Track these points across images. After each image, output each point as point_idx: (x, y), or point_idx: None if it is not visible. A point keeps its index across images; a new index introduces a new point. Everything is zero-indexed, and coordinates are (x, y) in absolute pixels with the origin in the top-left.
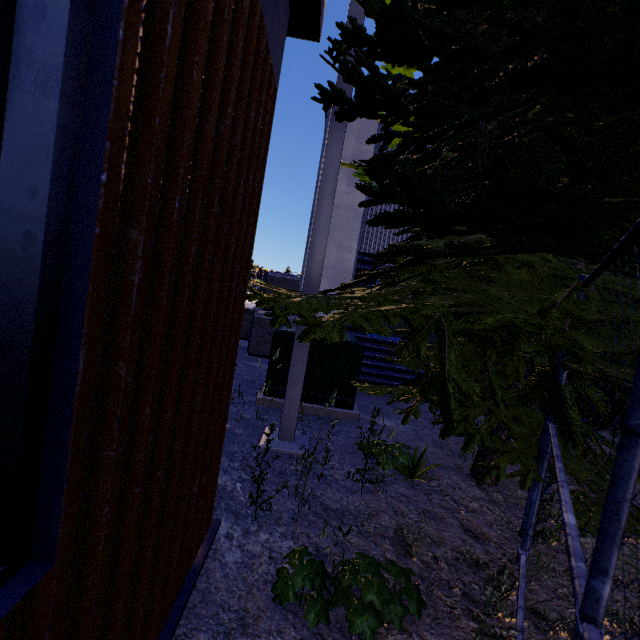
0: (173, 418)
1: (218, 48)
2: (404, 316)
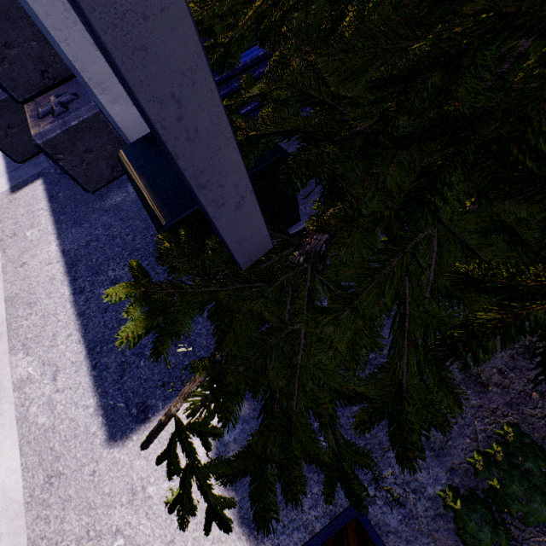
0: None
1: None
2: (499, 223)
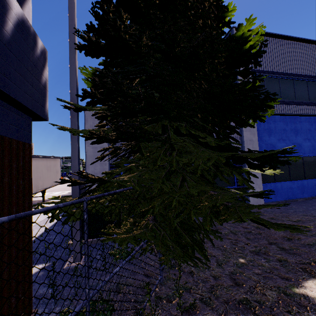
0: None
1: None
2: None
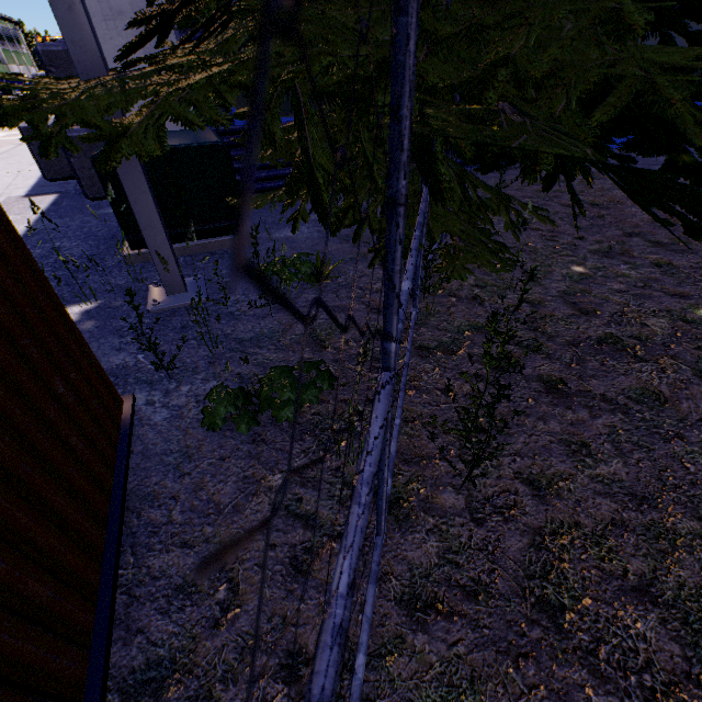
0: None
1: None
2: (244, 86)
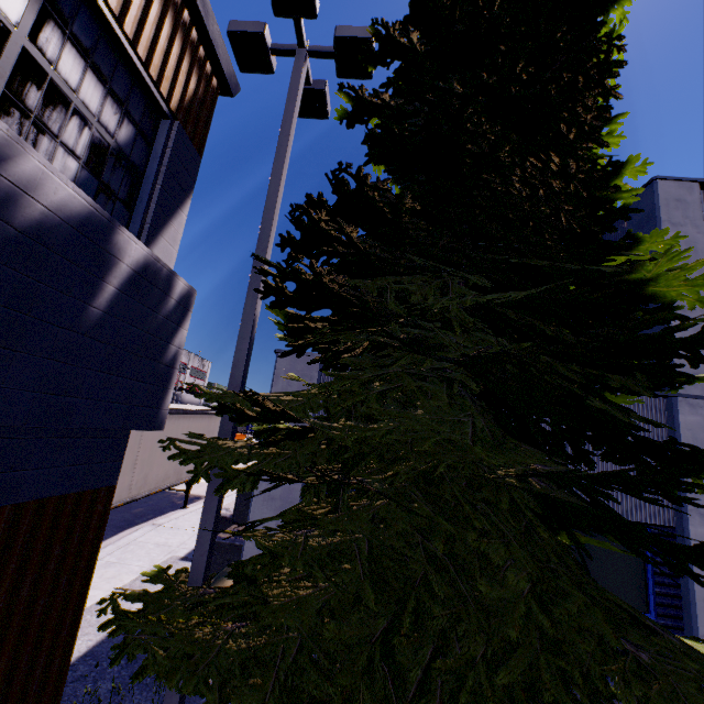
0: None
1: None
2: None
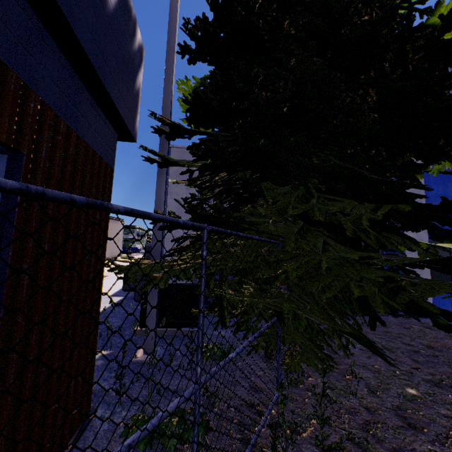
0: (51, 340)
1: (66, 182)
2: None
